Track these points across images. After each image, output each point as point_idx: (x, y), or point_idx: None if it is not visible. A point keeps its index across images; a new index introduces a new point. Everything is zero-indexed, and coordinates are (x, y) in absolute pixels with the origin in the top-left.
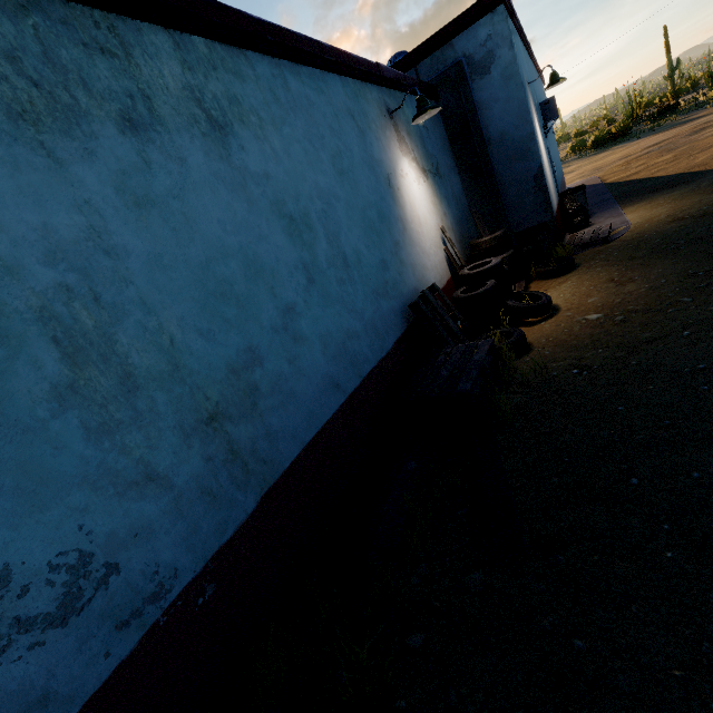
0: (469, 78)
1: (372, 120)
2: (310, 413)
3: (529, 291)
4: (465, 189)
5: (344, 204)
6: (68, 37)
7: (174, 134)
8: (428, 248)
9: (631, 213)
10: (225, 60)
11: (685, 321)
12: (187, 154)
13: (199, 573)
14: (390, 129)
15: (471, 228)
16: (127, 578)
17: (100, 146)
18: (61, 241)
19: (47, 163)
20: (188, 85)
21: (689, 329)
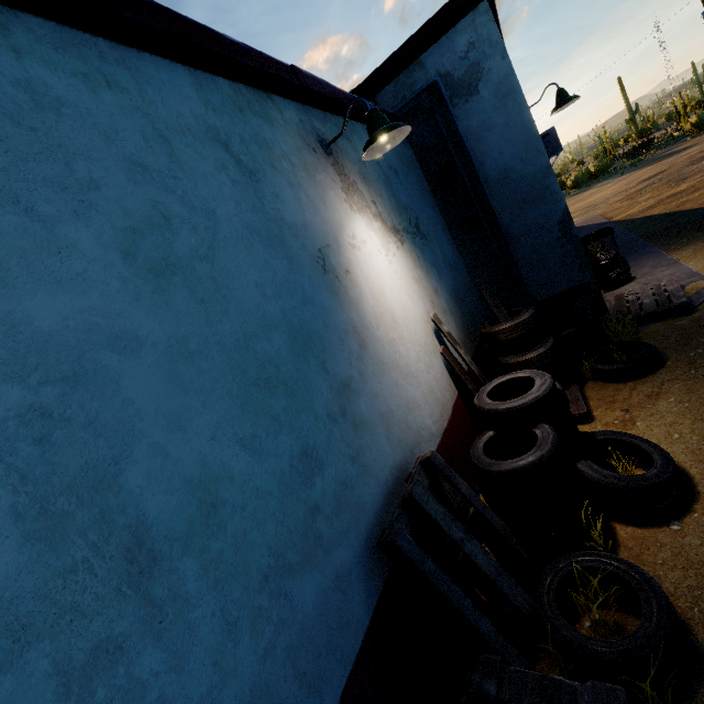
0: (449, 102)
1: (282, 155)
2: None
3: (614, 433)
4: (459, 248)
5: (164, 352)
6: None
7: None
8: (413, 363)
9: (690, 259)
10: None
11: None
12: None
13: None
14: (326, 171)
15: (474, 299)
16: None
17: None
18: None
19: None
20: None
21: None
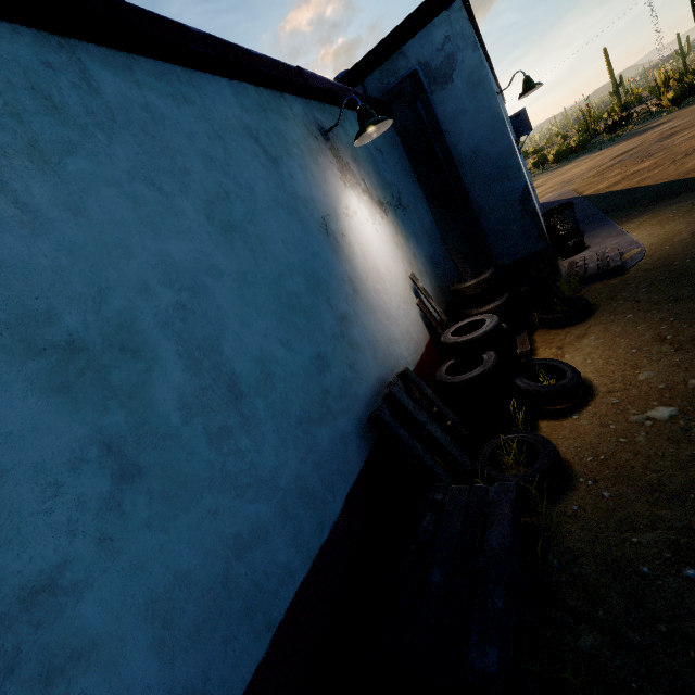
0: (428, 89)
1: (293, 143)
2: None
3: (543, 359)
4: (436, 219)
5: (234, 280)
6: None
7: None
8: (394, 309)
9: (635, 230)
10: None
11: None
12: None
13: None
14: (325, 154)
15: (449, 265)
16: None
17: None
18: None
19: None
20: None
21: None
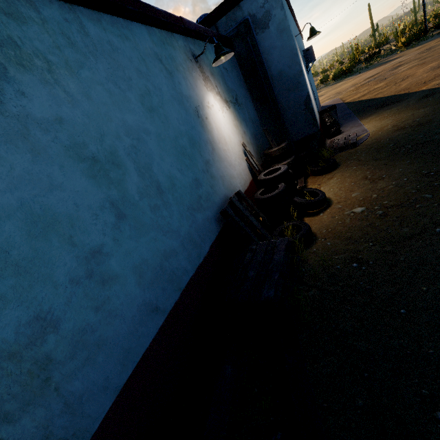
0: (254, 32)
1: (179, 64)
2: (125, 352)
3: (309, 188)
4: (257, 113)
5: (155, 137)
6: None
7: None
8: (233, 161)
9: (367, 123)
10: None
11: (434, 217)
12: None
13: None
14: (196, 71)
15: (264, 140)
16: None
17: None
18: None
19: None
20: None
21: (439, 225)
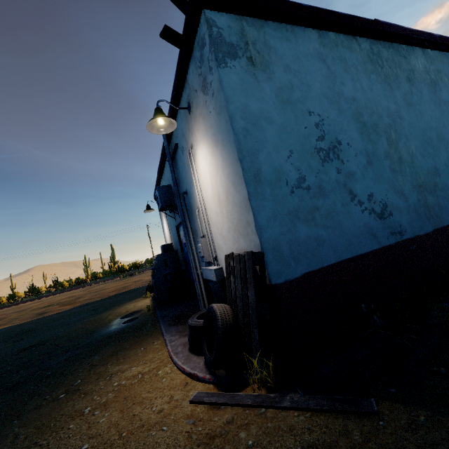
0: None
1: None
2: None
3: None
4: None
5: None
6: (397, 54)
7: (419, 83)
8: None
9: None
10: (437, 57)
11: None
12: (422, 90)
13: (411, 238)
14: None
15: None
16: (393, 220)
17: (401, 85)
18: (390, 111)
19: (389, 89)
20: (425, 66)
21: None
